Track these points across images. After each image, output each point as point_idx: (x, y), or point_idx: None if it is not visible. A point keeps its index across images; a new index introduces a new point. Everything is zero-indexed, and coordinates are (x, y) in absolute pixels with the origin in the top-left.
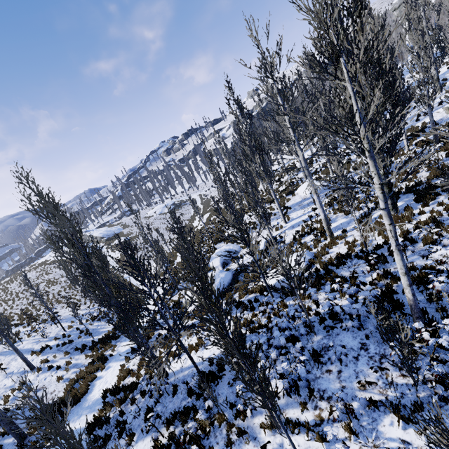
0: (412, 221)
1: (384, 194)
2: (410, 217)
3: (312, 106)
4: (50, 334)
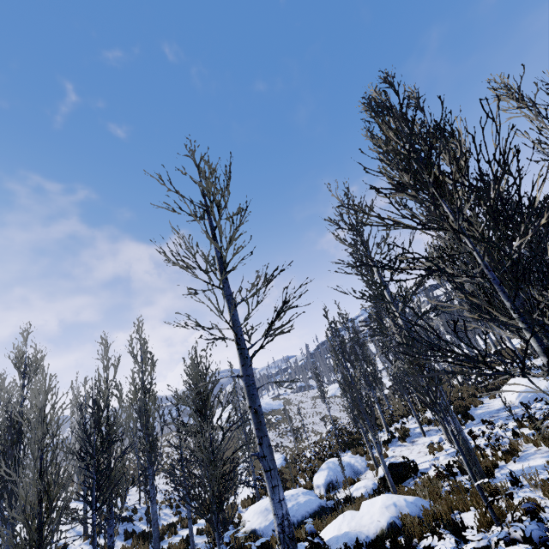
0: None
1: (240, 351)
2: None
3: None
4: (129, 502)
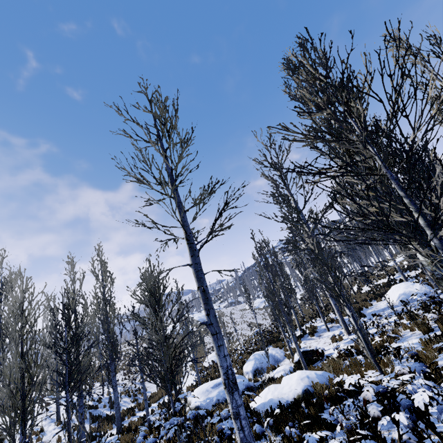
0: None
1: (189, 245)
2: None
3: None
4: (94, 394)
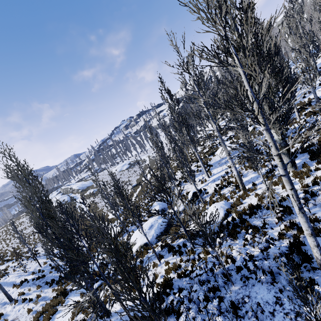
0: (309, 176)
1: (282, 162)
2: (307, 173)
3: (223, 91)
4: (29, 269)
